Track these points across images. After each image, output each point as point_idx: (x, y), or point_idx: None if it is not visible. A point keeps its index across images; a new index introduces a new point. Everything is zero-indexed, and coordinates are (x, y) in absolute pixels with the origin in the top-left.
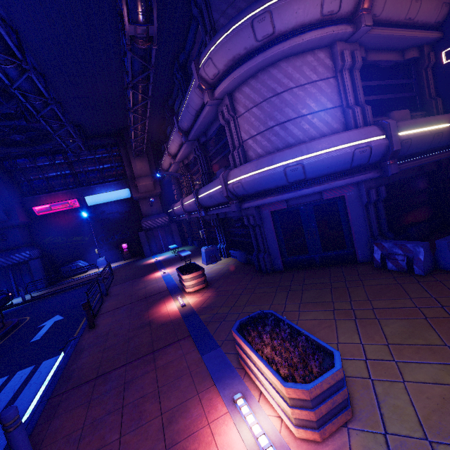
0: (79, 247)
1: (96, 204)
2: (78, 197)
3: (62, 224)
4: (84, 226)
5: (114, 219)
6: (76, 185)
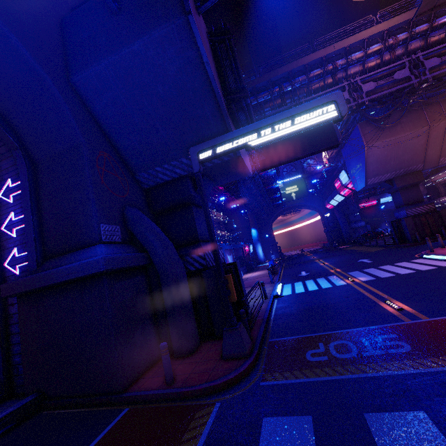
0: (375, 223)
1: (383, 202)
2: (377, 199)
3: (368, 212)
4: (377, 213)
5: (392, 210)
6: (375, 194)
